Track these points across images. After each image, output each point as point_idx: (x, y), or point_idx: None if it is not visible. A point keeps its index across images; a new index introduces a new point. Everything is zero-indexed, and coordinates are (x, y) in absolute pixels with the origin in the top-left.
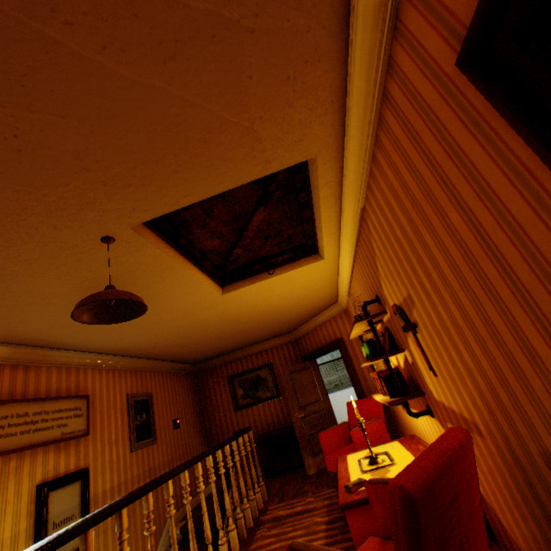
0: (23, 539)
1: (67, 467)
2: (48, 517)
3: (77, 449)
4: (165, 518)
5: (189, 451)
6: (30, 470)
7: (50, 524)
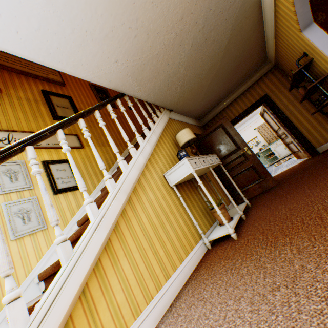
0: (41, 103)
1: (58, 93)
2: (52, 102)
3: (61, 90)
4: (133, 136)
5: (144, 122)
6: (35, 85)
7: (55, 105)
